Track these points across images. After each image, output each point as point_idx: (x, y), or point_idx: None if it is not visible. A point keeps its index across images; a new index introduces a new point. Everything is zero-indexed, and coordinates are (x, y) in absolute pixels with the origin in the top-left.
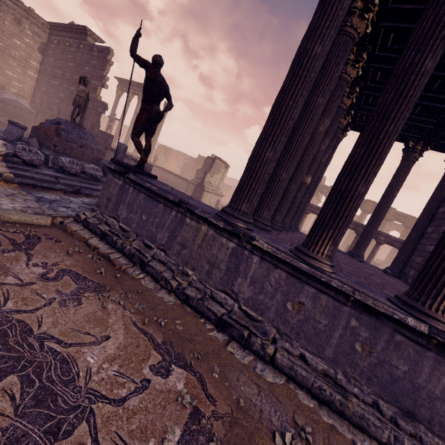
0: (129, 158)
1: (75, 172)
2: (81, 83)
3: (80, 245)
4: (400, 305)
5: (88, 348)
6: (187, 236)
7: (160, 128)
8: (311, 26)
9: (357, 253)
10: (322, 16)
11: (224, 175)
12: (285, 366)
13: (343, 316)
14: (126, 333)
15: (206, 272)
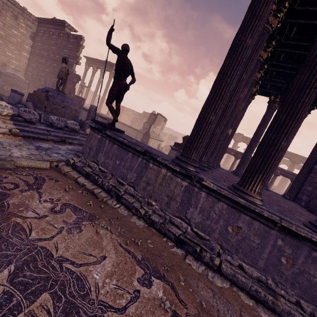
0: (97, 115)
1: (61, 127)
2: (63, 62)
3: (72, 183)
4: (315, 230)
5: (93, 266)
6: (150, 176)
7: None
8: (243, 24)
9: None
10: (252, 17)
11: (163, 126)
12: (229, 274)
13: (272, 237)
14: (116, 253)
15: (165, 203)
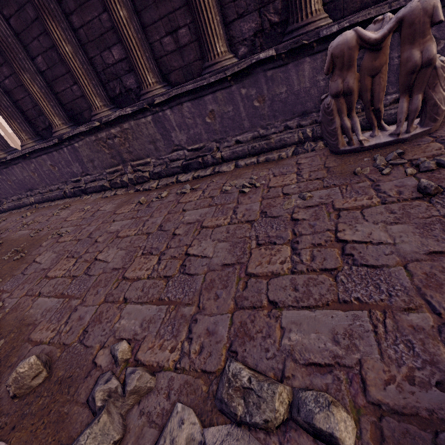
0: None
1: None
2: None
3: None
4: None
5: None
6: None
7: None
8: None
9: None
10: None
11: None
12: (9, 208)
13: None
14: None
15: None
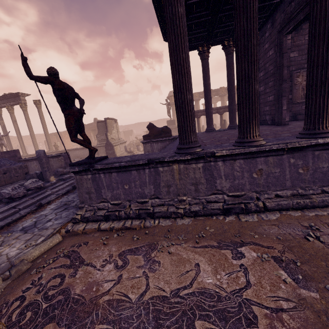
0: None
1: (23, 194)
2: None
3: (99, 234)
4: (308, 137)
5: (199, 277)
6: (167, 178)
7: (45, 122)
8: None
9: (233, 125)
10: None
11: (117, 128)
12: (274, 206)
13: (285, 161)
14: (199, 255)
15: (194, 191)
